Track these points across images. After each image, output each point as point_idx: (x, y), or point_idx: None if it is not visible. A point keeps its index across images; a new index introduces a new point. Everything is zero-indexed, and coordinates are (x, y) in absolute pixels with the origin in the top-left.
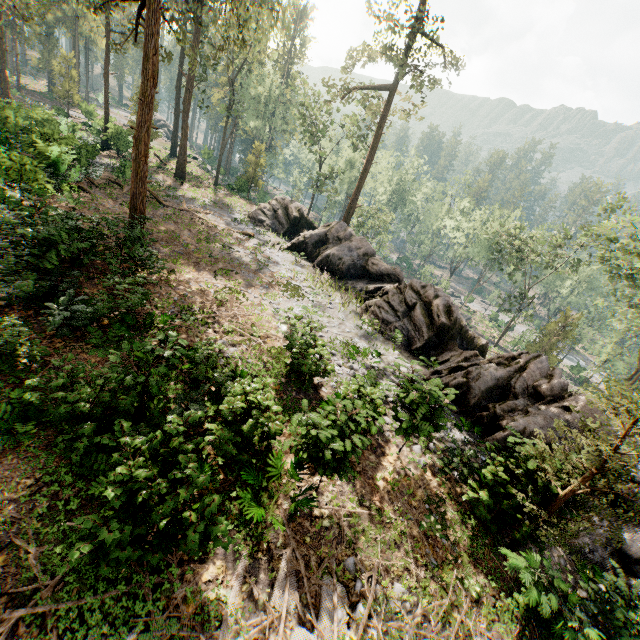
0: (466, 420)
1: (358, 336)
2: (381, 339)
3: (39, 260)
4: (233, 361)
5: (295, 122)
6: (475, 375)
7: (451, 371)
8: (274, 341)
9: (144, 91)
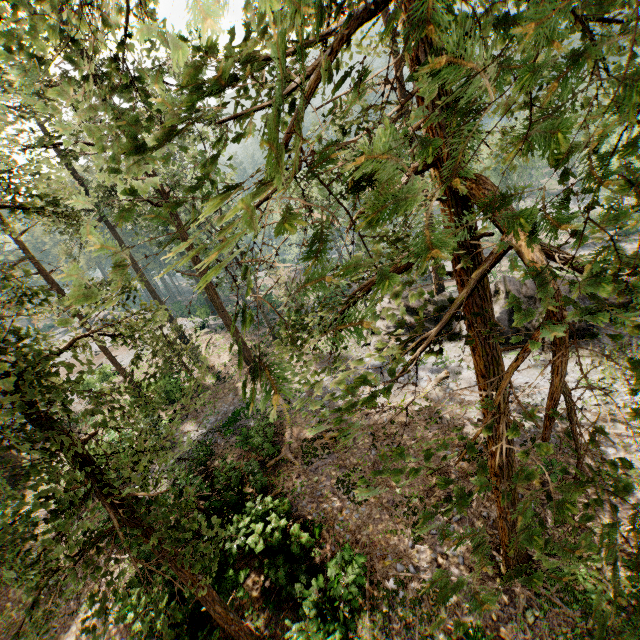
0: None
1: None
2: None
3: None
4: None
5: None
6: None
7: None
8: None
9: None
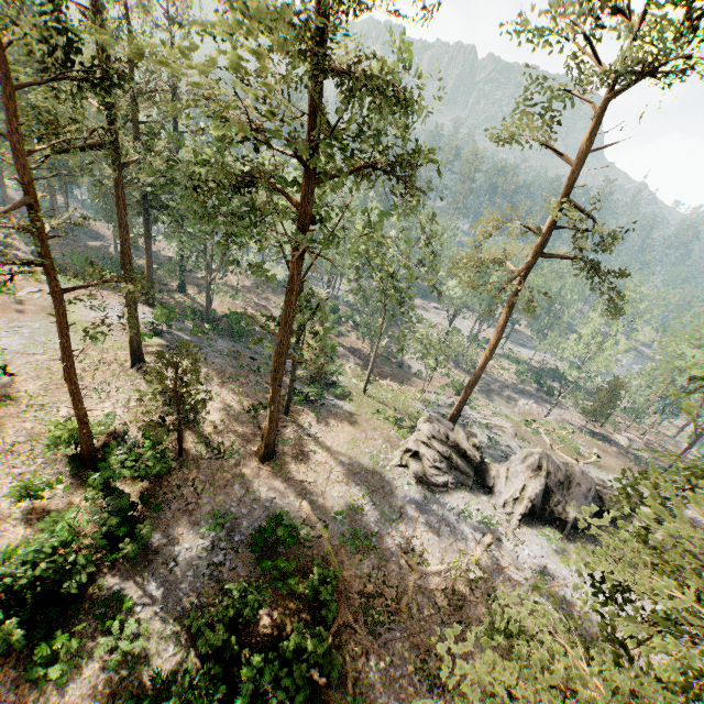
0: None
1: None
2: None
3: None
4: None
5: None
6: None
7: None
8: None
9: None
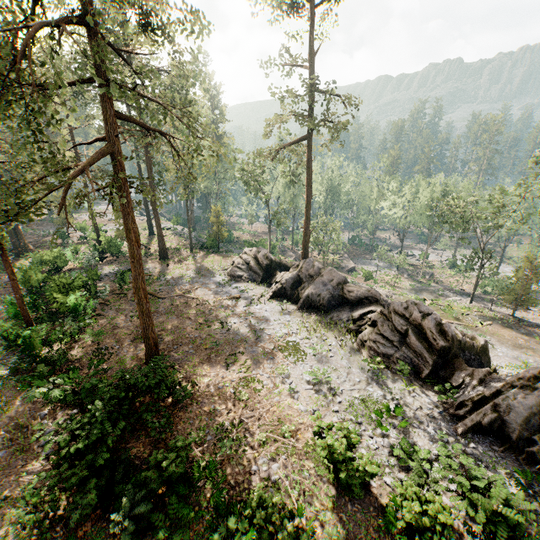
0: (515, 458)
1: (369, 383)
2: (389, 376)
3: (93, 460)
4: (281, 486)
5: (234, 171)
6: (504, 407)
7: (475, 402)
8: (304, 432)
9: (132, 253)
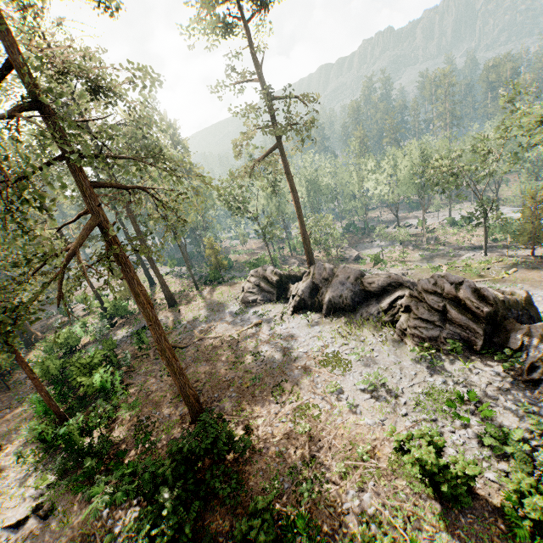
0: None
1: (426, 373)
2: (443, 358)
3: None
4: (382, 519)
5: (213, 198)
6: None
7: None
8: (382, 449)
9: (147, 316)
